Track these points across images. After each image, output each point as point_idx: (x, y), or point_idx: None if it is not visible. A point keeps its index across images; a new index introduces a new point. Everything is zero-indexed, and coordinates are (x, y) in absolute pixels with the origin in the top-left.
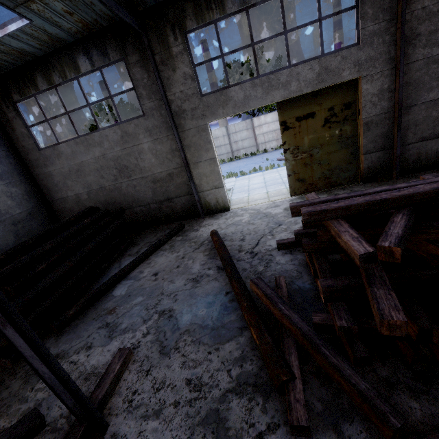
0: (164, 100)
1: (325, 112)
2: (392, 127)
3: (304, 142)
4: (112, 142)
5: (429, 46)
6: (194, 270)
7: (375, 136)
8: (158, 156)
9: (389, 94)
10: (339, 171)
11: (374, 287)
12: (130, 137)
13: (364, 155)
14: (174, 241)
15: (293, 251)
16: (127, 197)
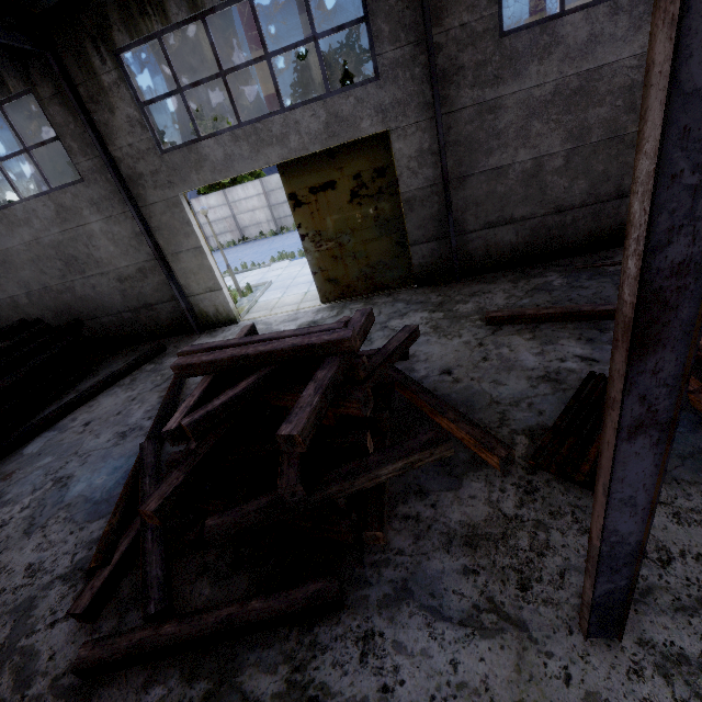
0: (104, 159)
1: (350, 181)
2: (444, 206)
3: (328, 225)
4: (45, 220)
5: (479, 86)
6: (132, 420)
7: (423, 220)
8: (118, 242)
9: (432, 157)
10: (383, 268)
11: (178, 468)
12: (70, 213)
13: (412, 247)
14: (141, 372)
15: None
16: (87, 302)
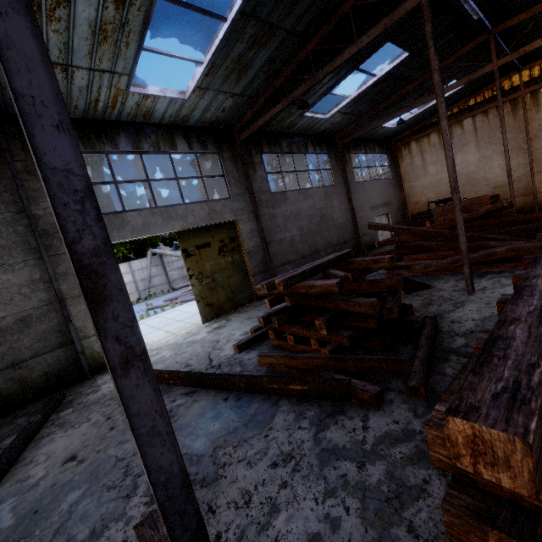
0: (28, 213)
1: (218, 243)
2: (264, 255)
3: (206, 268)
4: None
5: (268, 208)
6: None
7: (257, 262)
8: (1, 291)
9: (256, 233)
10: (239, 292)
11: (350, 300)
12: None
13: (254, 277)
14: (60, 418)
15: (254, 347)
16: None
